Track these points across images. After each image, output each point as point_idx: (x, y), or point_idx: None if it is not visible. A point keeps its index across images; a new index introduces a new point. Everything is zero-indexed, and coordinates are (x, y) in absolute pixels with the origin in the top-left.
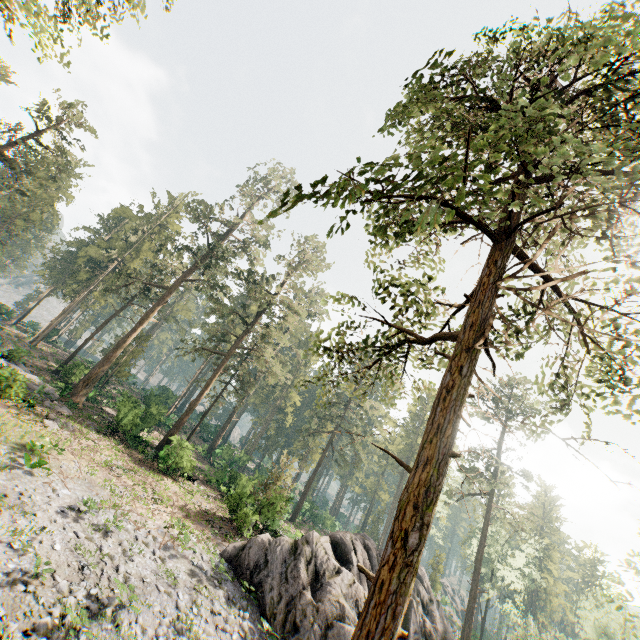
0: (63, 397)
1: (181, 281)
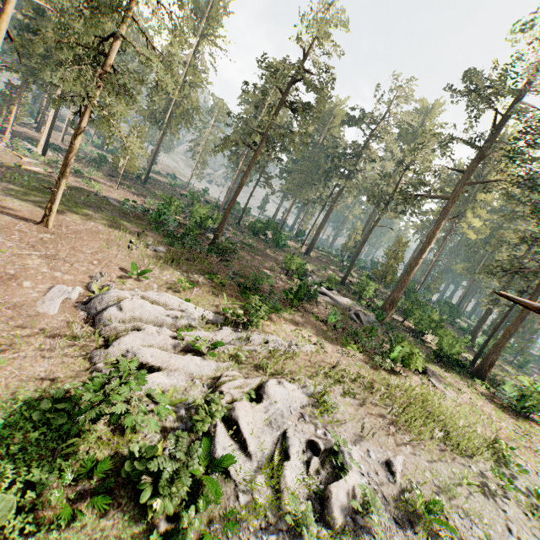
0: (380, 321)
1: (463, 185)
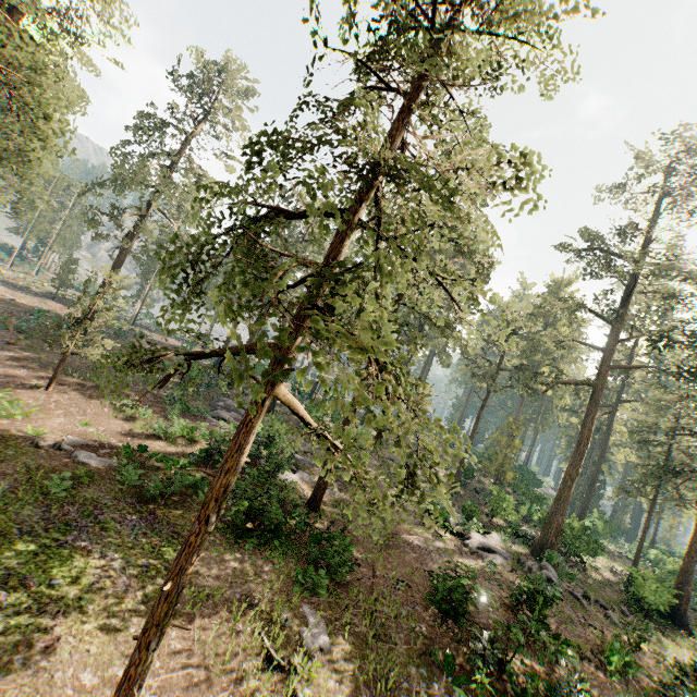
0: (554, 567)
1: (609, 368)
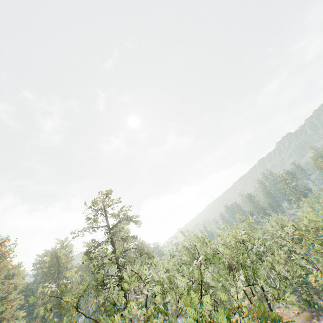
0: None
1: None
